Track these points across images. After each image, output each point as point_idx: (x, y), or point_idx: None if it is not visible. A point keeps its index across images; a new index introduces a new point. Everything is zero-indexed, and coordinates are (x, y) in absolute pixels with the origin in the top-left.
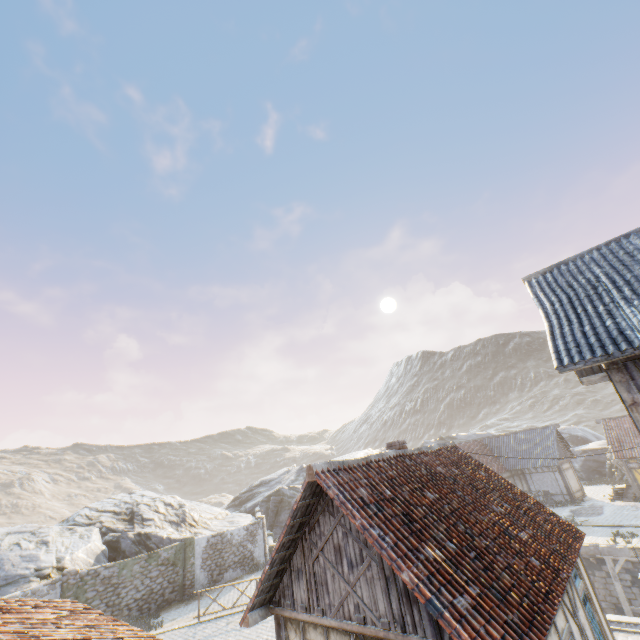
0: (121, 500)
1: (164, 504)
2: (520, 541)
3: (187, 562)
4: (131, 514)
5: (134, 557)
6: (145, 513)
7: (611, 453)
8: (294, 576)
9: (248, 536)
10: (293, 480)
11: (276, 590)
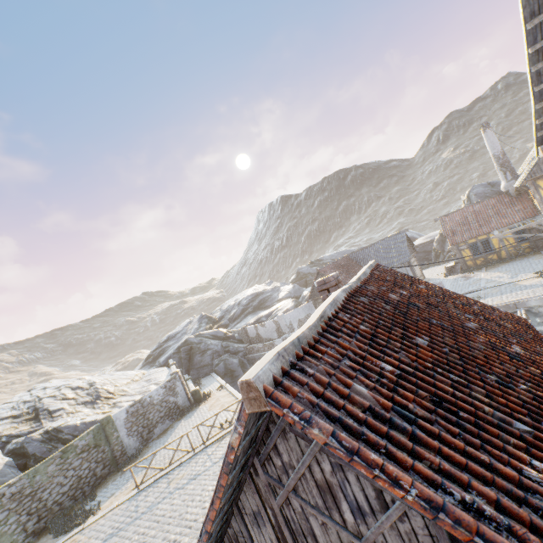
0: (19, 402)
1: (71, 389)
2: (527, 361)
3: (111, 438)
4: (35, 412)
5: (44, 461)
6: (51, 406)
7: (437, 243)
8: (249, 521)
9: (168, 392)
10: (197, 328)
11: (223, 537)
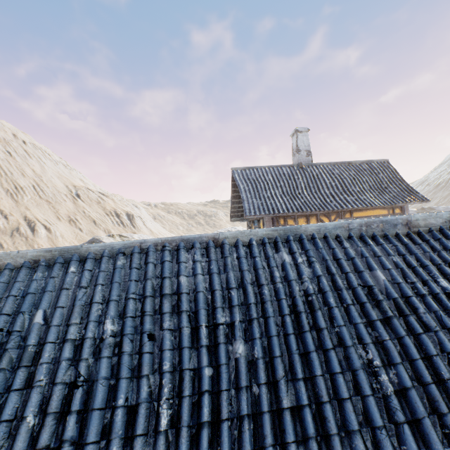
0: (227, 230)
1: None
2: None
3: None
4: None
5: None
6: None
7: None
8: None
9: None
10: None
11: None
